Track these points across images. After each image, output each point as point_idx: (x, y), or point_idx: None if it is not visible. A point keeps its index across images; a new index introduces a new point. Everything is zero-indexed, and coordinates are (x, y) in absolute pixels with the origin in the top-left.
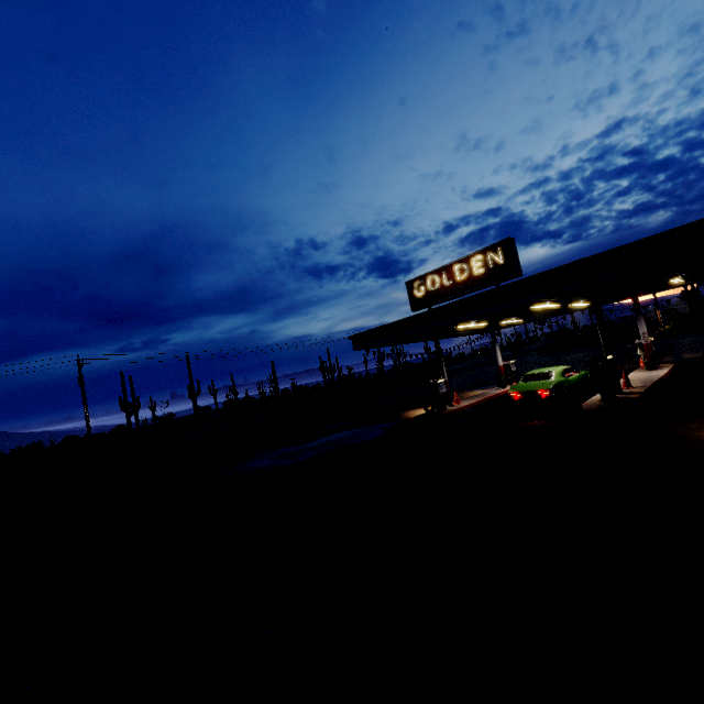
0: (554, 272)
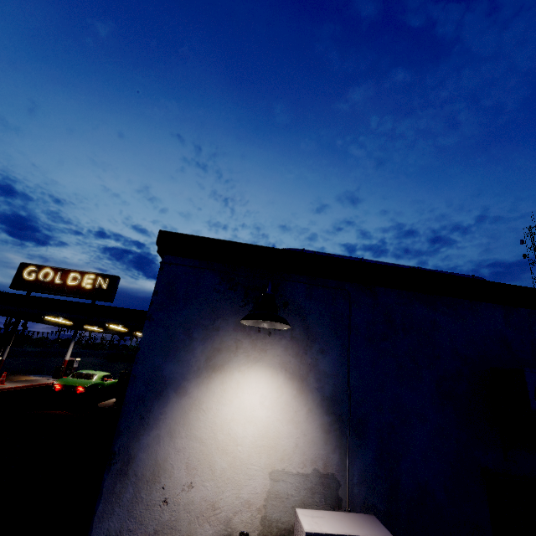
0: (127, 310)
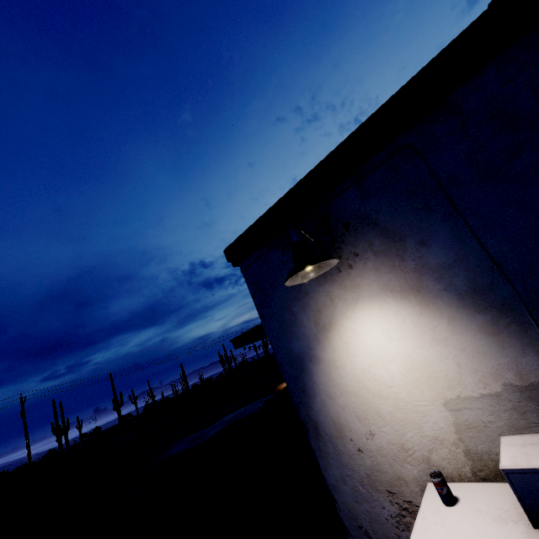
0: None
